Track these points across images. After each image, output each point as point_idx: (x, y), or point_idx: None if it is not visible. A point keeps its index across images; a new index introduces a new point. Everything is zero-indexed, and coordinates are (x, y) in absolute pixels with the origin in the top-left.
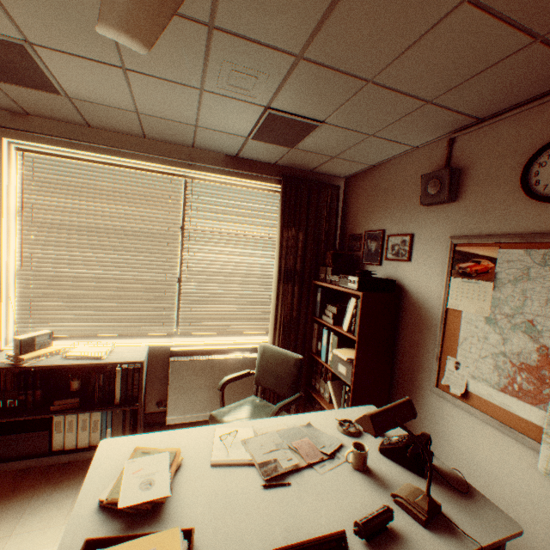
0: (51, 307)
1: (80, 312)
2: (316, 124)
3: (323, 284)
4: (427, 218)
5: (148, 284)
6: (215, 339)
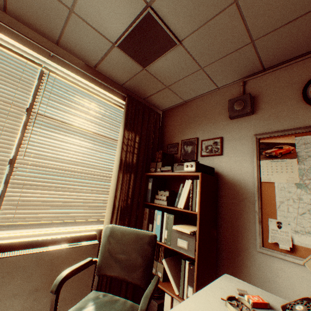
0: None
1: None
2: (176, 41)
3: (157, 173)
4: (232, 126)
5: None
6: (45, 228)
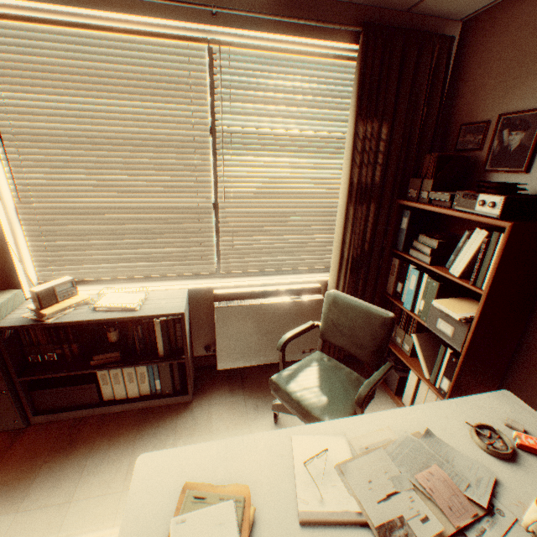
0: (69, 247)
1: (103, 251)
2: None
3: (418, 205)
4: None
5: (176, 214)
6: (263, 277)
